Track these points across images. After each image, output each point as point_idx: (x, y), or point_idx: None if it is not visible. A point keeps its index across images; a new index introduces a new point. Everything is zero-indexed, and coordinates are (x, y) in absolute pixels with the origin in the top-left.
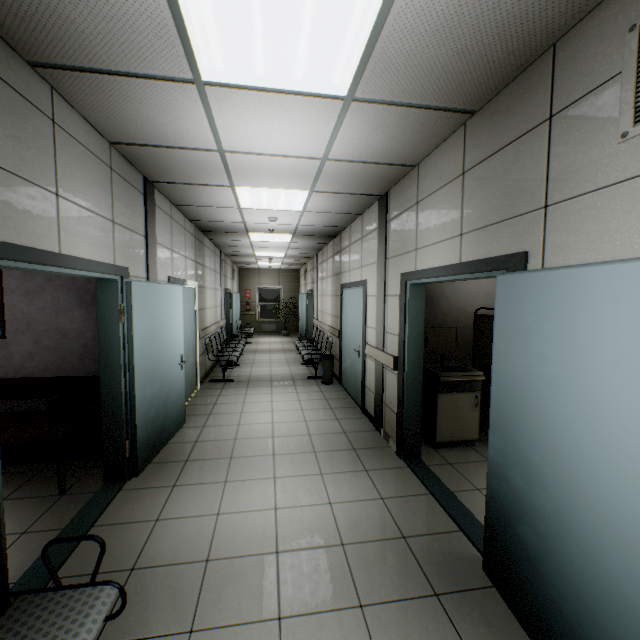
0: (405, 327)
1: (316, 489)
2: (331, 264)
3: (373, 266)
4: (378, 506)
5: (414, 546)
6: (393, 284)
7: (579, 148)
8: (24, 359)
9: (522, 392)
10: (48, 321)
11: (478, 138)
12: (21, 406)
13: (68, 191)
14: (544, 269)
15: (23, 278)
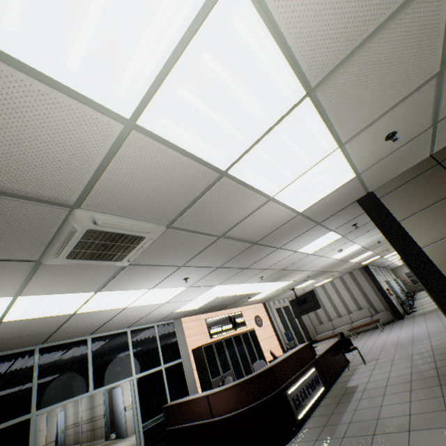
0: None
1: None
2: None
3: None
4: None
5: None
6: None
7: None
8: None
9: None
10: None
11: None
12: None
13: (380, 274)
14: None
15: None
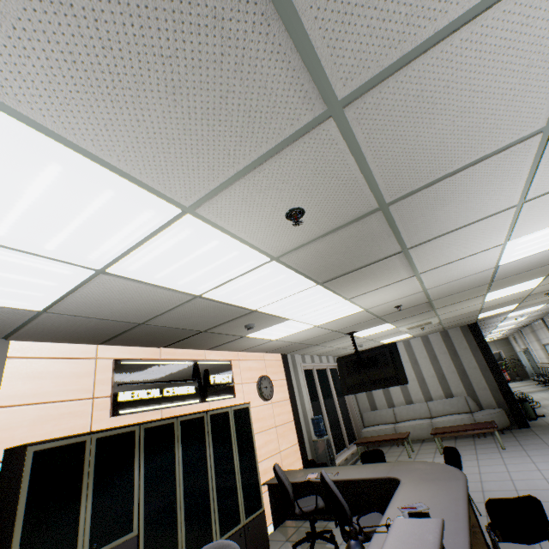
0: None
1: None
2: (531, 336)
3: None
4: None
5: None
6: None
7: None
8: None
9: None
10: None
11: None
12: None
13: None
14: None
15: None
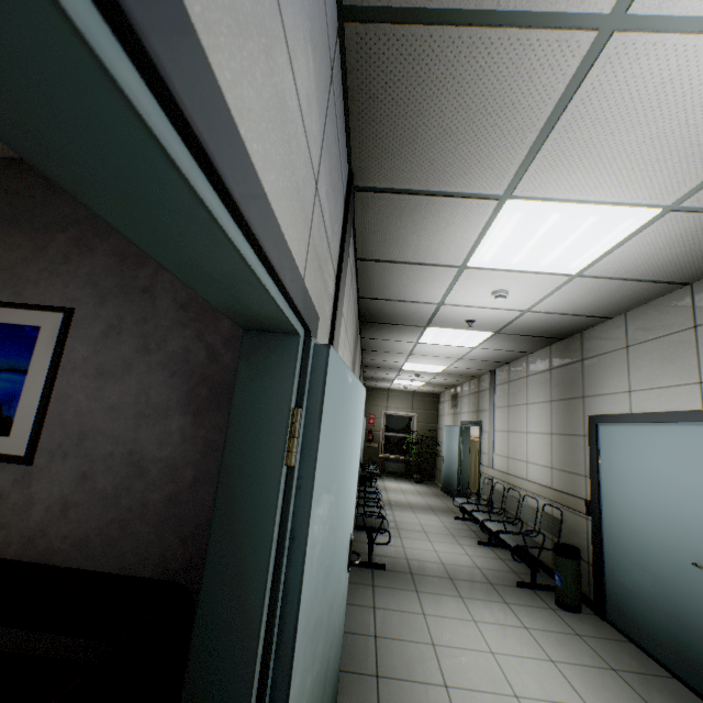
0: None
1: None
2: (543, 383)
3: None
4: None
5: None
6: None
7: None
8: (49, 514)
9: None
10: (117, 434)
11: None
12: (7, 632)
13: None
14: None
15: (99, 343)
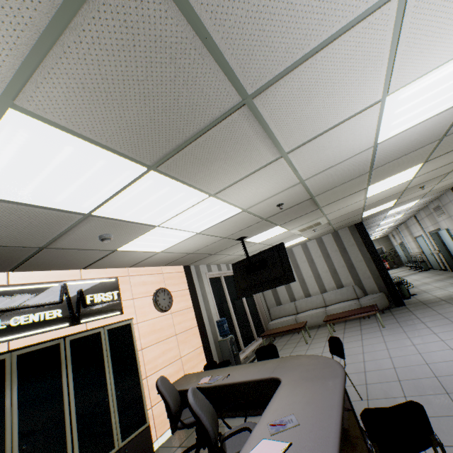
0: (435, 242)
1: (429, 279)
2: (406, 231)
3: (420, 231)
4: (444, 276)
5: (451, 276)
6: (427, 234)
7: (435, 217)
8: None
9: (447, 245)
10: None
11: (425, 212)
12: None
13: None
14: (440, 230)
15: None
